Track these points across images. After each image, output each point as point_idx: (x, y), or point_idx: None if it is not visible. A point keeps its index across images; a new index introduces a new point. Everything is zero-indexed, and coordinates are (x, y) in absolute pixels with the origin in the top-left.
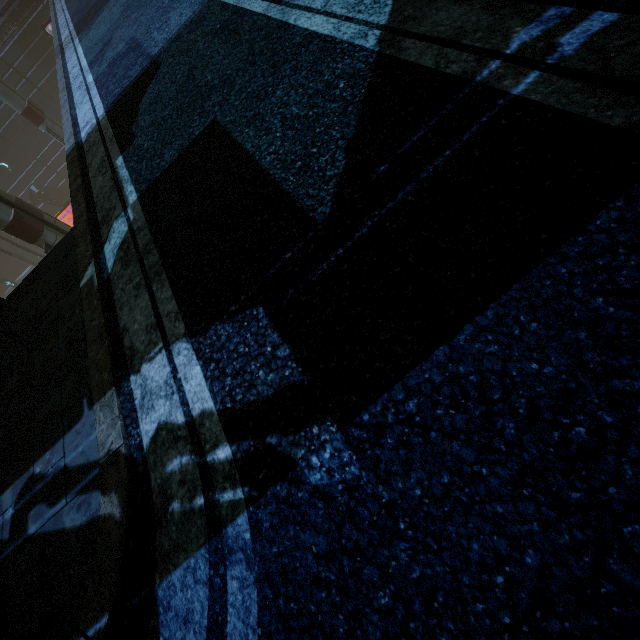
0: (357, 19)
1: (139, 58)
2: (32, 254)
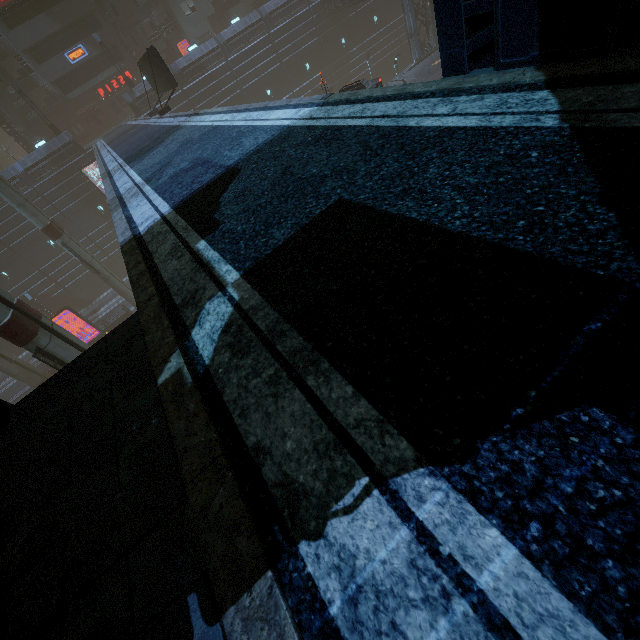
0: (511, 112)
1: (210, 169)
2: (6, 360)
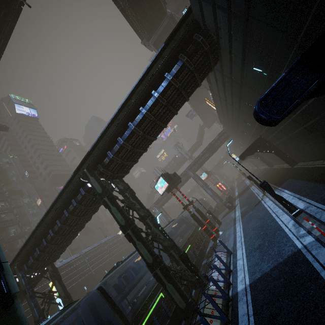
0: None
1: None
2: None
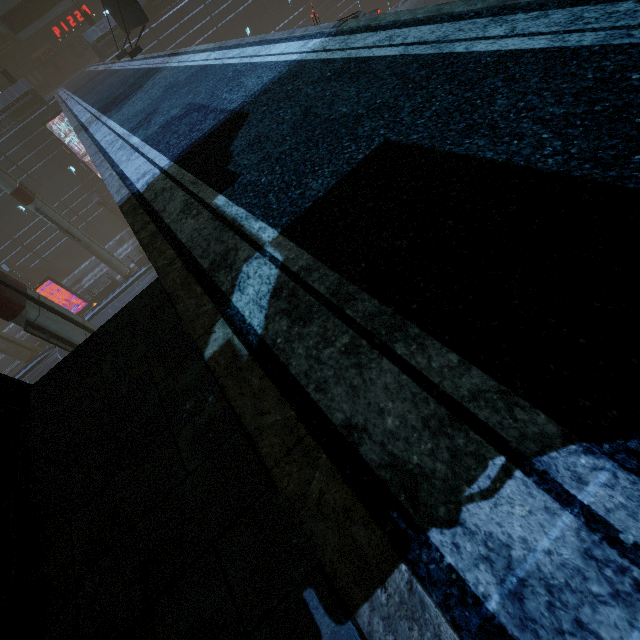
0: (591, 28)
1: (209, 114)
2: None
